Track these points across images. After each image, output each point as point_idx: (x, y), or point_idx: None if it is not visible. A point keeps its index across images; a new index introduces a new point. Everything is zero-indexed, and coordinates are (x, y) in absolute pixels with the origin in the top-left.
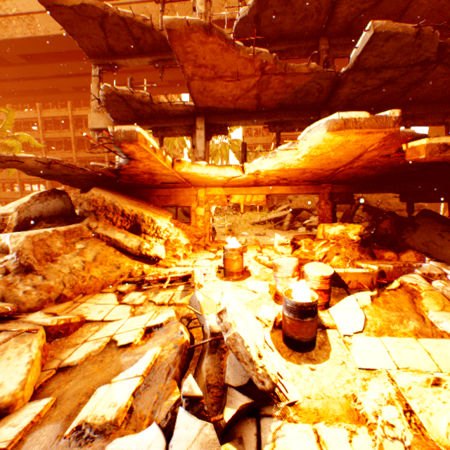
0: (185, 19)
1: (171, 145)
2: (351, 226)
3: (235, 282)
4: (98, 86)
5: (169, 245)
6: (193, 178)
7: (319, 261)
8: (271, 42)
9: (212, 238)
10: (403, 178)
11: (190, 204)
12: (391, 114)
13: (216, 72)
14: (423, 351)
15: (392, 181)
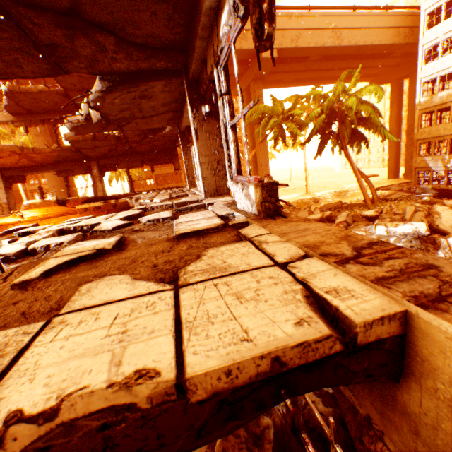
0: None
1: None
2: None
3: None
4: None
5: None
6: None
7: None
8: (44, 113)
9: None
10: None
11: None
12: (53, 199)
13: None
14: None
15: None
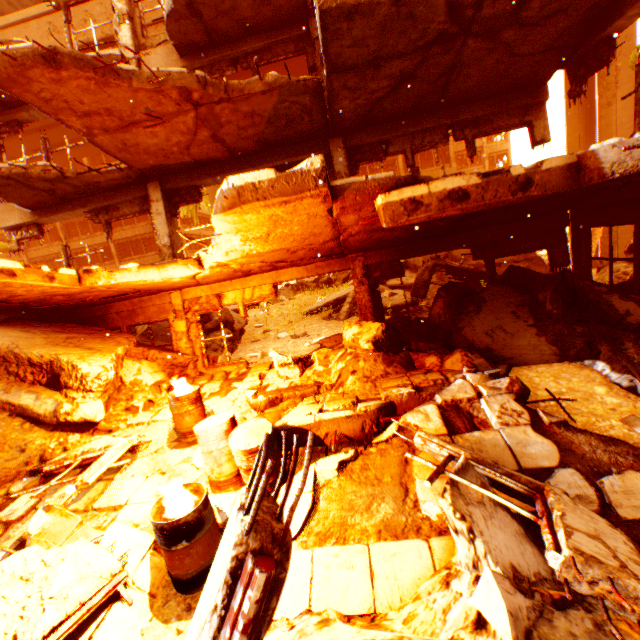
0: (8, 49)
1: (193, 210)
2: (367, 327)
3: (184, 449)
4: (0, 160)
5: (125, 392)
6: (136, 286)
7: (331, 385)
8: (236, 41)
9: (214, 358)
10: (464, 227)
11: (168, 317)
12: (310, 165)
13: (119, 117)
14: (366, 570)
15: (451, 232)
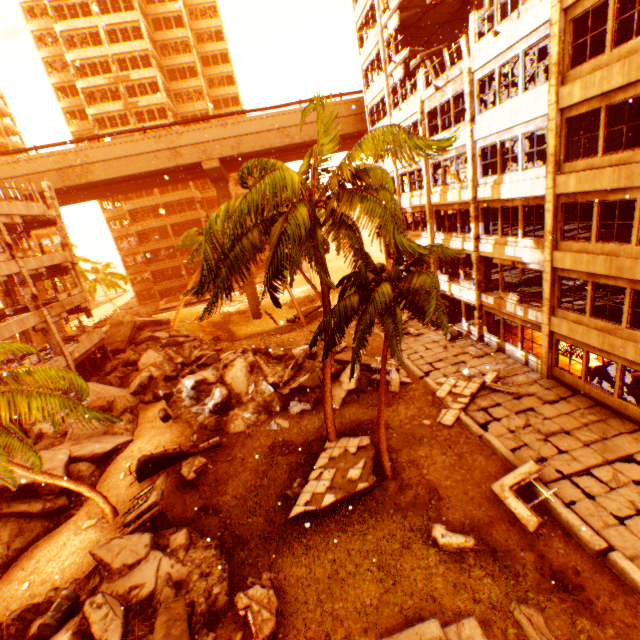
0: None
1: None
2: None
3: None
4: None
5: None
6: None
7: None
8: None
9: None
10: None
11: None
12: None
13: None
14: None
15: None
